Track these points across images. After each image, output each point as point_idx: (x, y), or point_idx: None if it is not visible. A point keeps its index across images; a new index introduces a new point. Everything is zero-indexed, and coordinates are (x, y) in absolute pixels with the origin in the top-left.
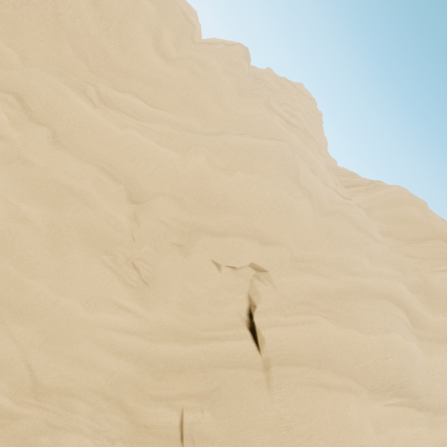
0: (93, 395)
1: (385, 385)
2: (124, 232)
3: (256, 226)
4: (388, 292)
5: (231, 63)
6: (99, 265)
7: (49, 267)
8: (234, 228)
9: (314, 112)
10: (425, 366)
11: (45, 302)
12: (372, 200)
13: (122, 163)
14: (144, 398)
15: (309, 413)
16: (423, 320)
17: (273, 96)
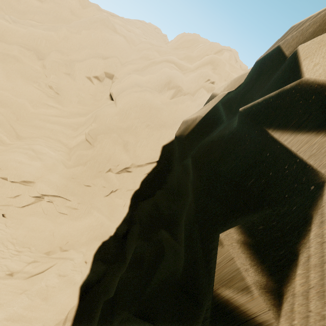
0: (45, 138)
1: (162, 86)
2: (41, 73)
3: (98, 52)
4: (165, 59)
5: None
6: (33, 88)
7: (8, 87)
8: (88, 55)
9: (158, 33)
10: (186, 80)
11: (10, 99)
12: (172, 43)
13: (30, 43)
14: (70, 138)
15: (129, 101)
16: (185, 67)
17: None
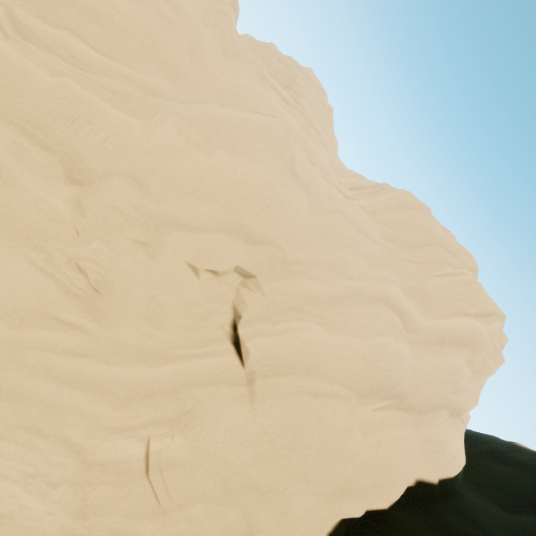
0: (23, 434)
1: (374, 388)
2: (63, 223)
3: (242, 220)
4: (384, 296)
5: (213, 10)
6: (25, 265)
7: None
8: (214, 221)
9: (324, 104)
10: (414, 369)
11: None
12: (377, 203)
13: (55, 125)
14: (98, 432)
15: (294, 423)
16: (416, 324)
17: (274, 76)
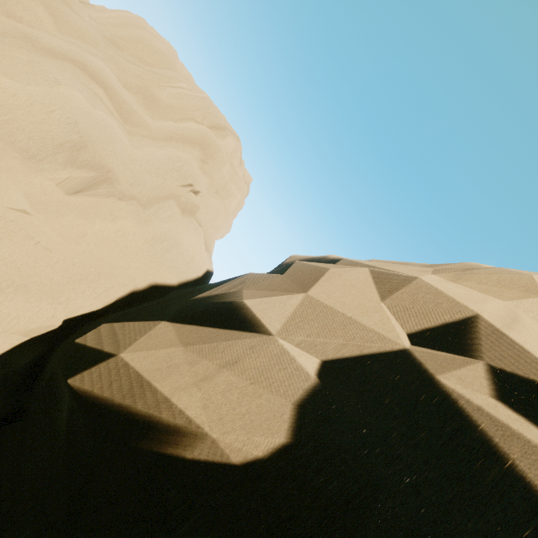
0: None
1: (48, 144)
2: None
3: None
4: (78, 59)
5: None
6: None
7: None
8: None
9: None
10: (133, 157)
11: None
12: (105, 18)
13: None
14: None
15: None
16: (137, 117)
17: None
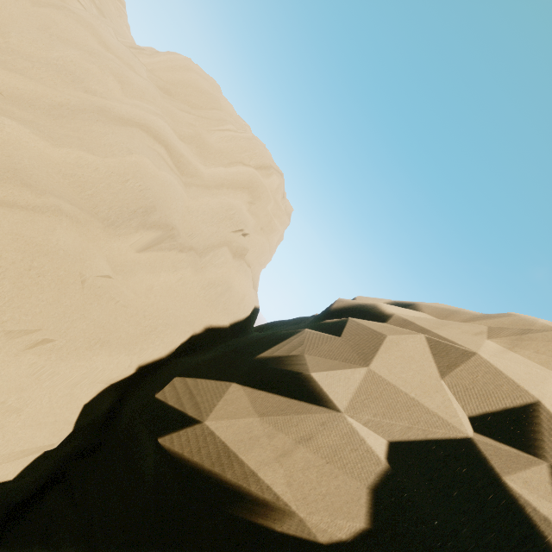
0: None
1: (125, 212)
2: None
3: None
4: (143, 122)
5: None
6: None
7: None
8: None
9: None
10: (190, 209)
11: None
12: (156, 63)
13: None
14: None
15: None
16: (192, 167)
17: None
